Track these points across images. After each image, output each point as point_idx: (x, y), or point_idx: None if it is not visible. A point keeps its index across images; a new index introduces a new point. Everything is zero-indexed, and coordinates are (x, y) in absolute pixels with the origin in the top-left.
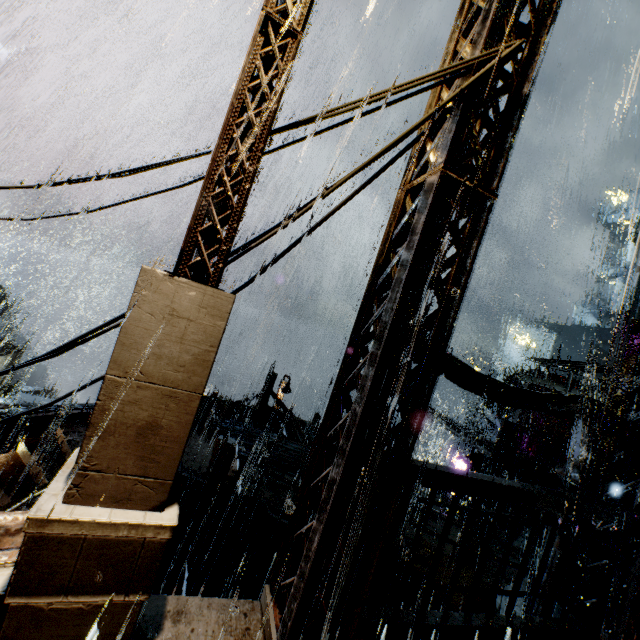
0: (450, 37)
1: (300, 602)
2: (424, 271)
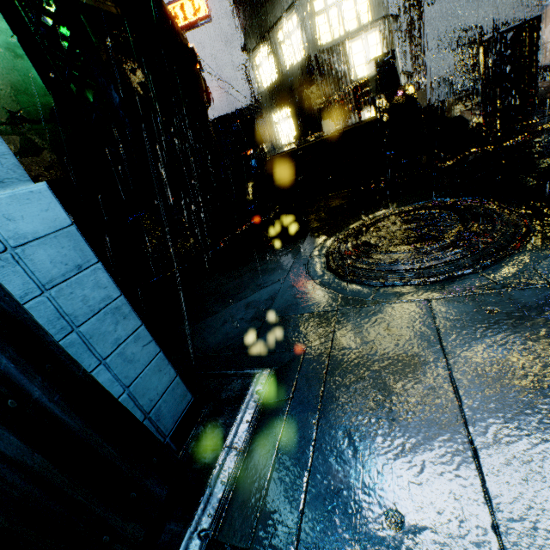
0: None
1: None
2: None
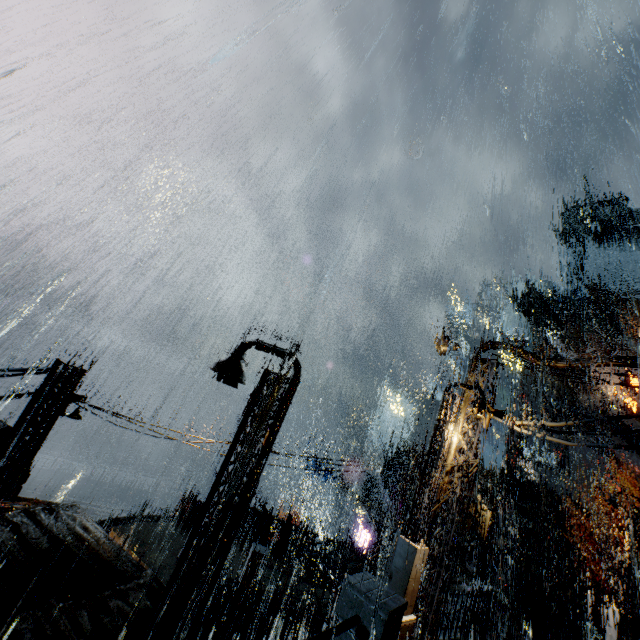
0: (456, 429)
1: (426, 638)
2: (446, 509)
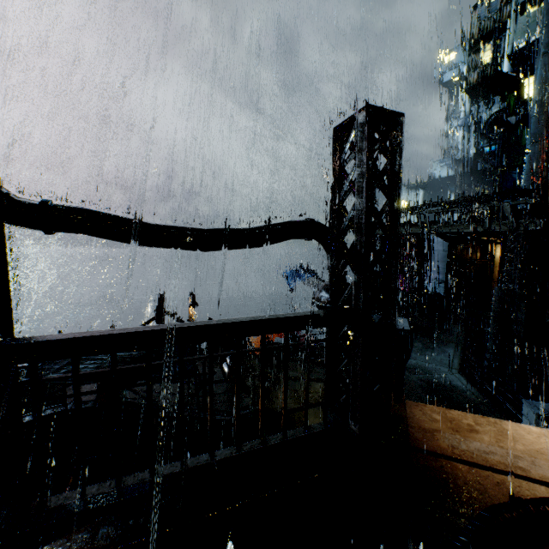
0: None
1: None
2: None
